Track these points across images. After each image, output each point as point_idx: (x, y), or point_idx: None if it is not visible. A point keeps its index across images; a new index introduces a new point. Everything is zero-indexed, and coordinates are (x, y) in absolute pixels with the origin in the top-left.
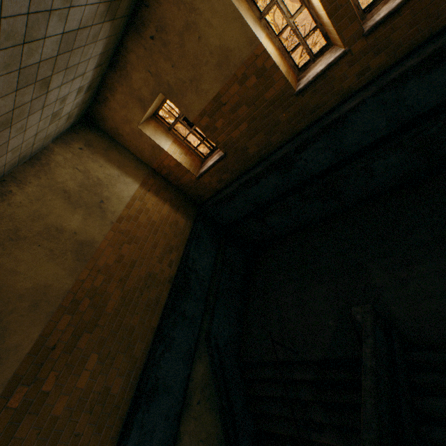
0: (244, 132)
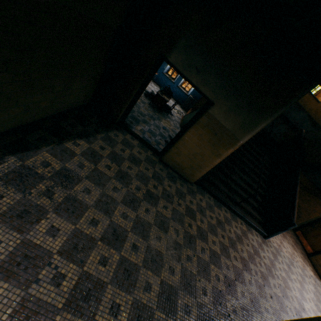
0: None
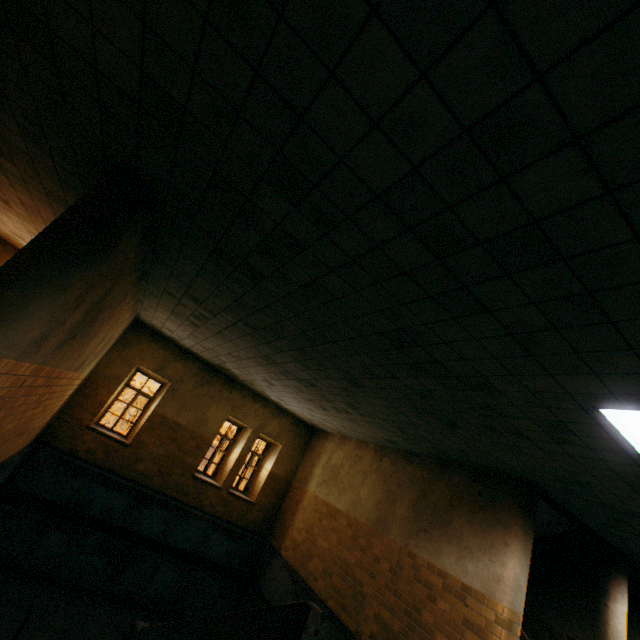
0: (156, 453)
